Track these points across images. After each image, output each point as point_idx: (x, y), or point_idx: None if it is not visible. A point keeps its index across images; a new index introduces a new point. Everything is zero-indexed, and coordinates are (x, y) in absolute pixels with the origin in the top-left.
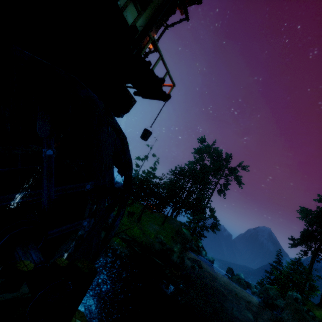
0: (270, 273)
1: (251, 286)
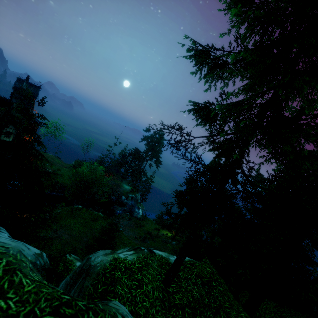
0: None
1: (134, 213)
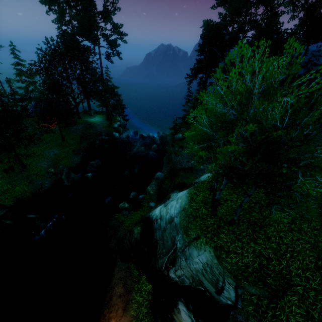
0: (186, 106)
1: (156, 140)
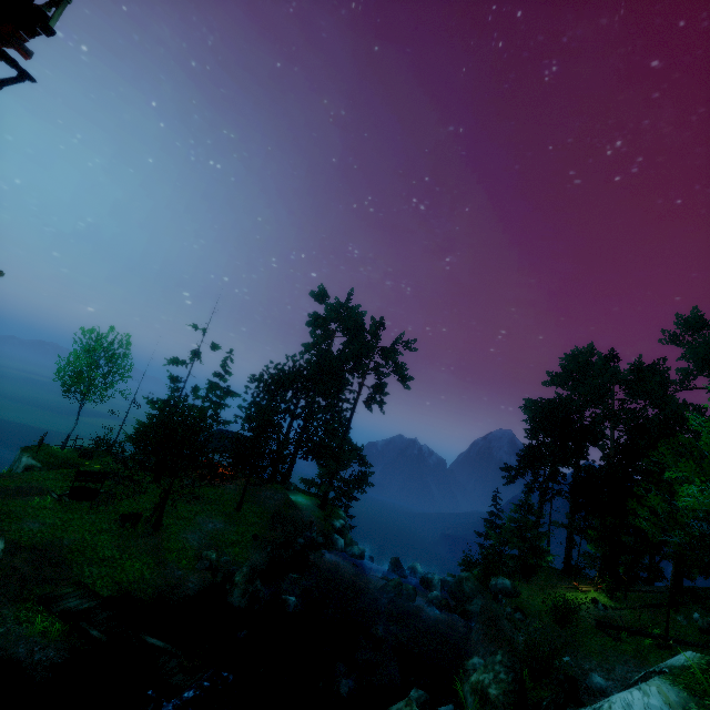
0: (485, 537)
1: (433, 584)
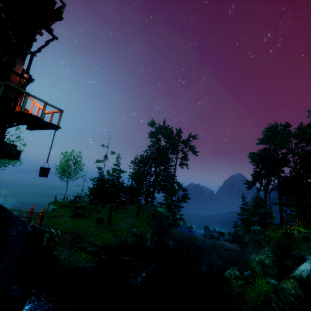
0: (241, 215)
1: (225, 234)
